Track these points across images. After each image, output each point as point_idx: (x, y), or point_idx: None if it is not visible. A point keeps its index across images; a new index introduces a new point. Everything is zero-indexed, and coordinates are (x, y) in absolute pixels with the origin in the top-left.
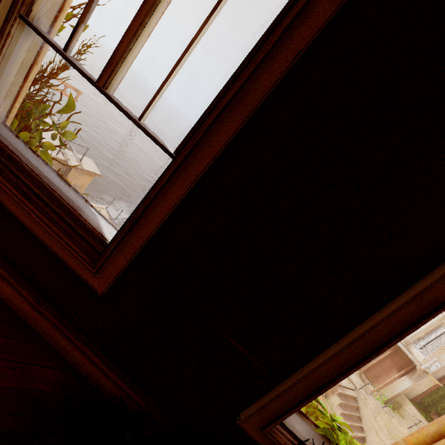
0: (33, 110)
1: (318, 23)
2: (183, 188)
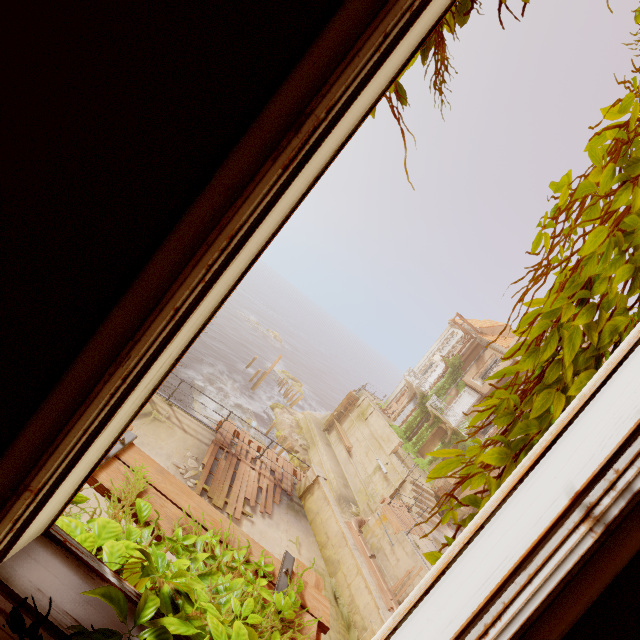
0: None
1: None
2: None
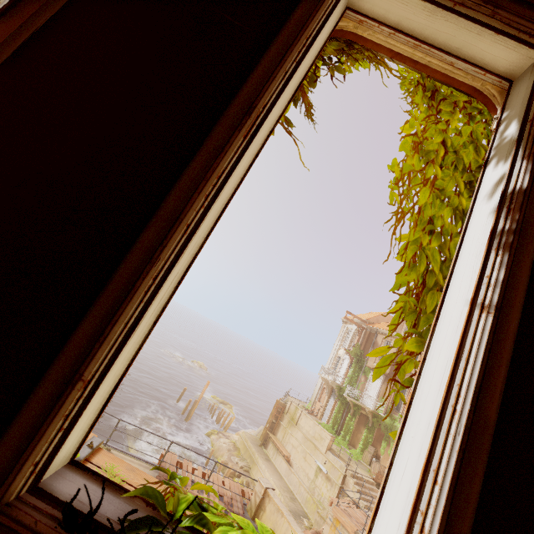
0: None
1: (12, 29)
2: None
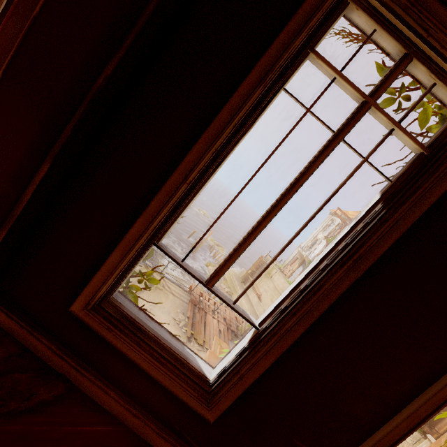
0: None
1: (351, 282)
2: (273, 359)
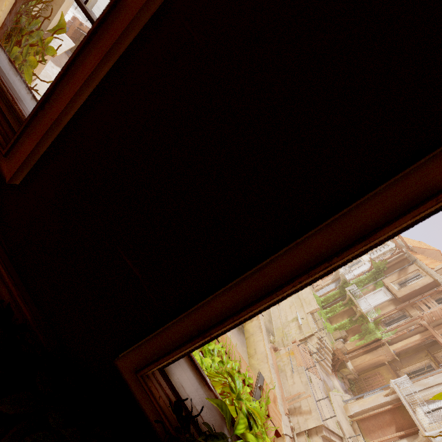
0: (26, 25)
1: None
2: (96, 61)
